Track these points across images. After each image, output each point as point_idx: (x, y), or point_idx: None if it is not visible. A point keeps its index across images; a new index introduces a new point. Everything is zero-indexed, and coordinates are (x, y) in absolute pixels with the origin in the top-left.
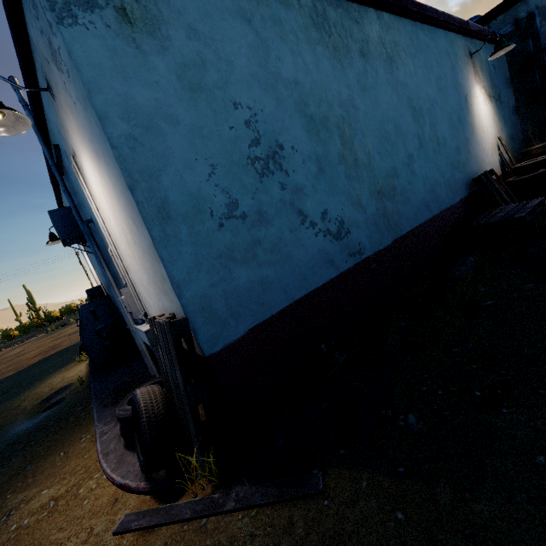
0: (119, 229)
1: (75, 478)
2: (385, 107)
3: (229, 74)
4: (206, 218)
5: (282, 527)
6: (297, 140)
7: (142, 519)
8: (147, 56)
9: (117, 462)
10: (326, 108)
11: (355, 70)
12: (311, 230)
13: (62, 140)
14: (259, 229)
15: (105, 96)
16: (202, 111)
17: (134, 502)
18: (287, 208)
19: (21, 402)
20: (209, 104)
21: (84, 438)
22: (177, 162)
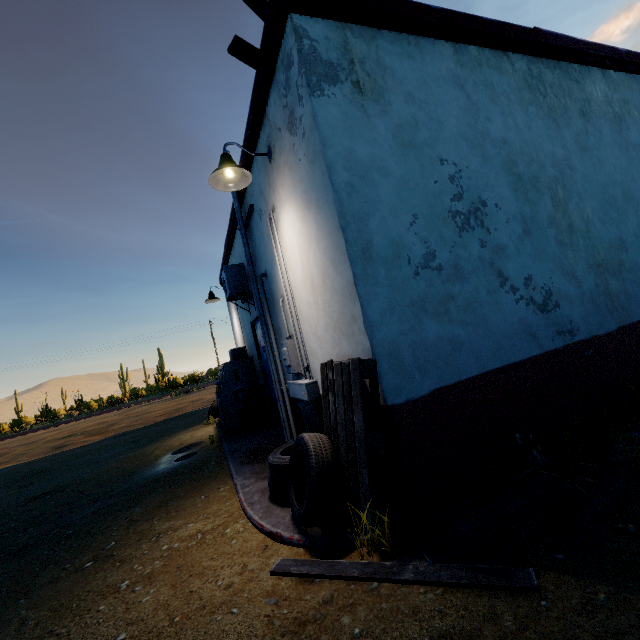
0: (304, 275)
1: (220, 519)
2: (610, 170)
3: (439, 133)
4: (403, 265)
5: (482, 614)
6: (501, 198)
7: (301, 566)
8: (370, 119)
9: (264, 512)
10: (536, 168)
11: (573, 130)
12: (511, 295)
13: (262, 199)
14: (454, 284)
15: (334, 150)
16: (411, 165)
17: (287, 551)
18: (485, 267)
19: (153, 450)
20: (417, 159)
21: (222, 488)
22: (383, 209)
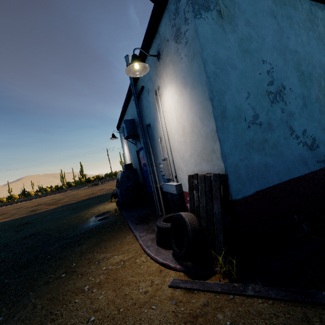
0: (178, 126)
1: (131, 254)
2: None
3: (262, 45)
4: (242, 121)
5: (300, 317)
6: (293, 85)
7: (185, 283)
8: (226, 34)
9: (156, 252)
10: (311, 68)
11: None
12: (296, 140)
13: (150, 82)
14: (267, 133)
15: (207, 52)
16: (247, 63)
17: (174, 274)
18: (283, 124)
19: (84, 214)
20: (251, 60)
21: (128, 237)
22: (232, 89)
